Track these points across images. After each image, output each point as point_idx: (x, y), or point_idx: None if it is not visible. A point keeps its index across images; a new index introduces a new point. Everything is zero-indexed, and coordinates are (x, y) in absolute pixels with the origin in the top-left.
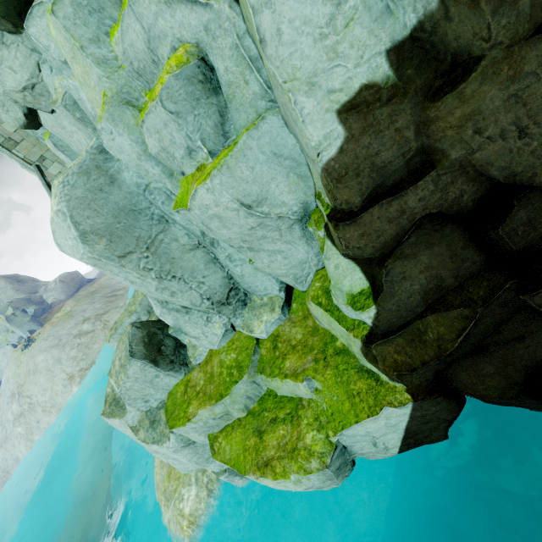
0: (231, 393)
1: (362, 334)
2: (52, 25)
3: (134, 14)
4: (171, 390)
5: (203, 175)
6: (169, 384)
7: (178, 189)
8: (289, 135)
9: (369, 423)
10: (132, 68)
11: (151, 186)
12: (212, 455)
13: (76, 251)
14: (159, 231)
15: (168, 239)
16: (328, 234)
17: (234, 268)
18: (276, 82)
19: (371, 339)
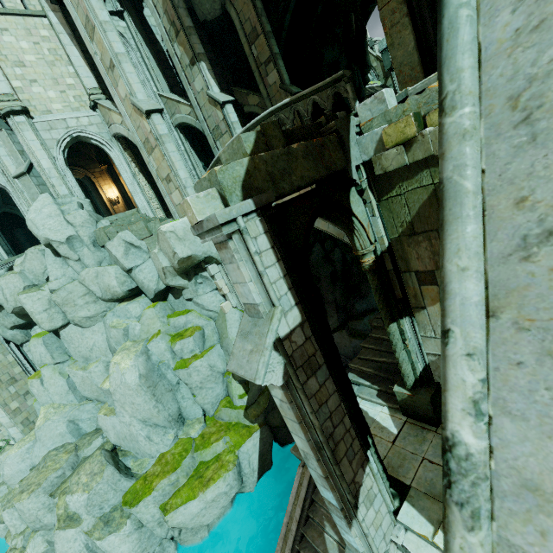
0: (182, 465)
1: (244, 408)
2: (149, 310)
3: (186, 317)
4: (127, 491)
5: (199, 357)
6: (126, 487)
7: (175, 364)
8: (222, 350)
9: (248, 443)
10: (174, 326)
11: (163, 362)
12: (164, 514)
13: (134, 381)
14: (159, 381)
15: (161, 384)
16: (233, 376)
17: (183, 403)
18: (229, 339)
19: (247, 408)
